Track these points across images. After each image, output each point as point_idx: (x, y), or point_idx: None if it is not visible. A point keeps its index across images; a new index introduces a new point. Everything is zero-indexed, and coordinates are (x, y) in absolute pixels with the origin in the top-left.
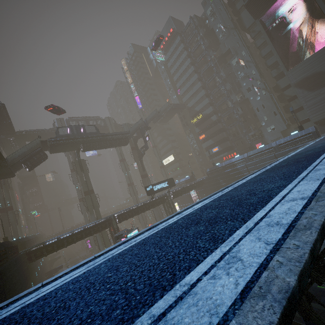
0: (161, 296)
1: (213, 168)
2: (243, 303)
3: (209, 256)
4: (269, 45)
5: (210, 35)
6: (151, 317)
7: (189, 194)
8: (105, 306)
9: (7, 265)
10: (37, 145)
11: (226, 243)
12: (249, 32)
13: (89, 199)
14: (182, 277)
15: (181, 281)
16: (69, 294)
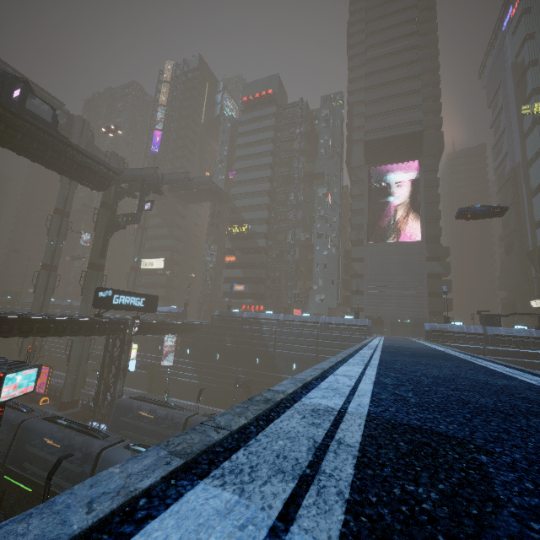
0: None
1: (226, 314)
2: None
3: None
4: (365, 202)
5: (311, 140)
6: None
7: (160, 338)
8: None
9: None
10: None
11: None
12: (350, 172)
13: None
14: None
15: None
16: None
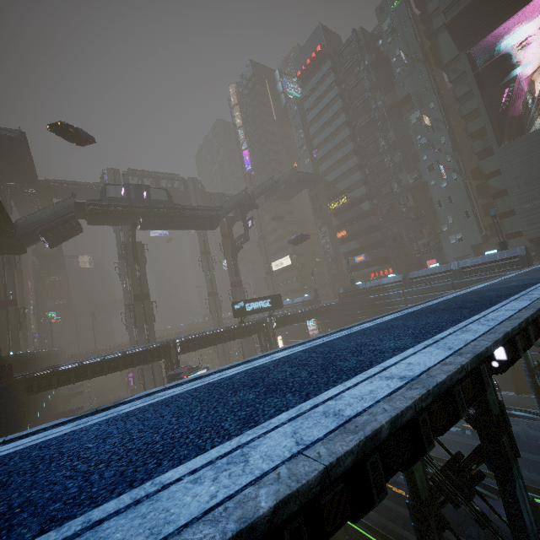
0: (120, 494)
1: (350, 289)
2: (189, 527)
3: (220, 445)
4: (477, 98)
5: (382, 66)
6: (85, 522)
7: (304, 325)
8: (50, 493)
9: None
10: (69, 208)
11: (254, 430)
12: (447, 70)
13: (140, 307)
14: (164, 470)
15: (158, 477)
16: (23, 465)
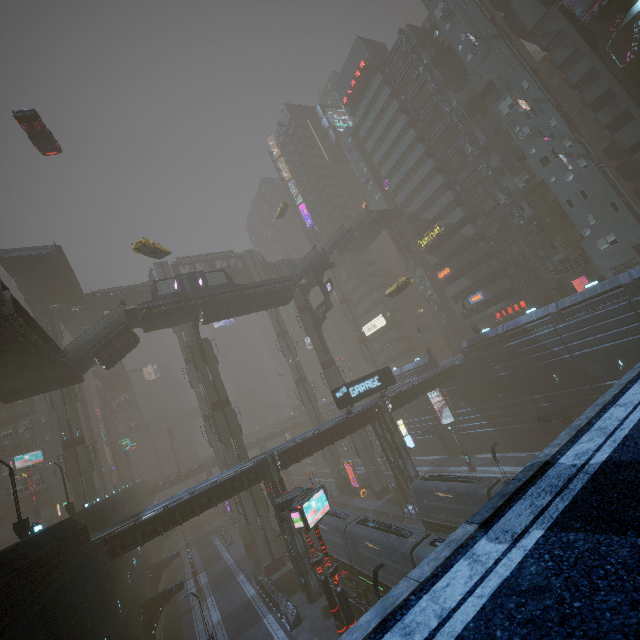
0: None
1: (476, 340)
2: None
3: None
4: (588, 57)
5: (445, 61)
6: None
7: (424, 398)
8: None
9: (59, 587)
10: (120, 319)
11: None
12: (533, 38)
13: (221, 418)
14: None
15: None
16: None
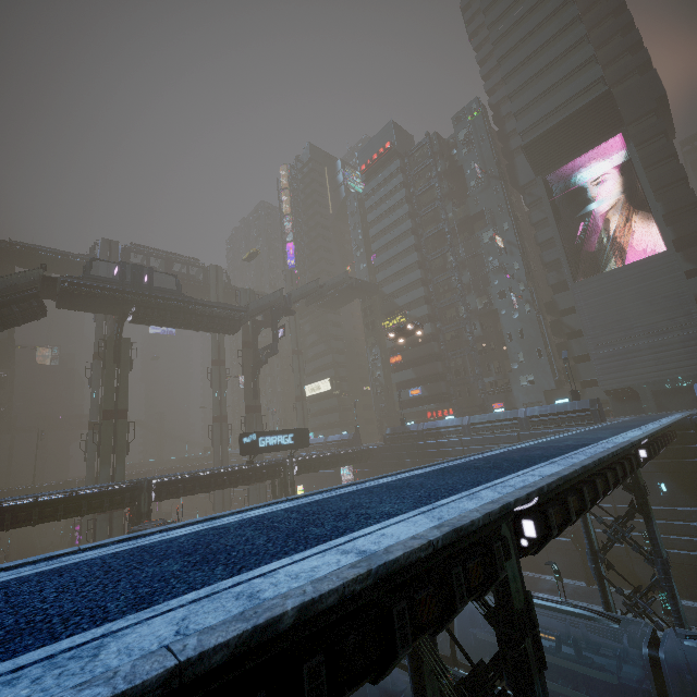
0: None
1: (399, 430)
2: None
3: (82, 633)
4: (552, 227)
5: (455, 176)
6: None
7: (338, 473)
8: None
9: None
10: (32, 283)
11: (141, 613)
12: (524, 192)
13: (109, 429)
14: None
15: None
16: None
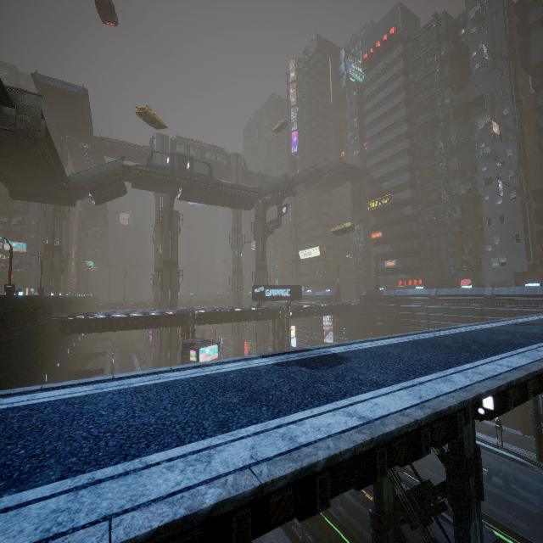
0: (117, 463)
1: (373, 294)
2: (155, 503)
3: (196, 442)
4: None
5: (458, 59)
6: (90, 479)
7: (320, 319)
8: (70, 448)
9: (31, 331)
10: (117, 170)
11: (225, 435)
12: (533, 73)
13: (167, 273)
14: (151, 452)
15: (145, 456)
16: (54, 416)
